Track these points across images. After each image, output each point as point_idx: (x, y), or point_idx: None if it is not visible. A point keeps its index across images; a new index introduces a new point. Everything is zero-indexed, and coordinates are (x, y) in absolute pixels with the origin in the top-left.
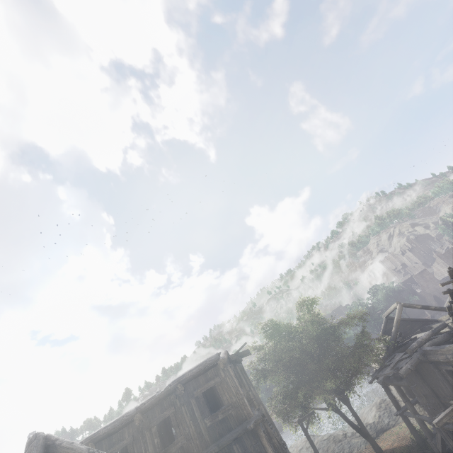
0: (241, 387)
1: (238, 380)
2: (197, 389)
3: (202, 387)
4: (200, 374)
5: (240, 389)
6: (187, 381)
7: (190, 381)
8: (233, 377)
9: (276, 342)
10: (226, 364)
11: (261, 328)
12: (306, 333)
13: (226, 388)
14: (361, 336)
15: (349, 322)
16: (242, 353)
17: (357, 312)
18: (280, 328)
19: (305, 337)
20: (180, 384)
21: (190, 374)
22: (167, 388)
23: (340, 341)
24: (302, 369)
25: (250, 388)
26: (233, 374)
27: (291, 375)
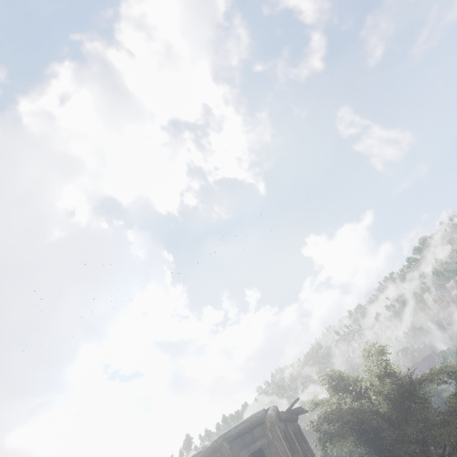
0: (294, 453)
1: (290, 444)
2: (243, 450)
3: (248, 448)
4: (246, 432)
5: (290, 456)
6: (233, 439)
7: (236, 439)
8: (282, 440)
9: (340, 399)
10: (273, 423)
11: (322, 379)
12: (376, 389)
13: (274, 452)
14: (455, 399)
15: (434, 379)
16: (294, 410)
17: (444, 366)
18: (345, 381)
19: (375, 396)
20: (226, 441)
21: (235, 431)
22: (213, 445)
23: (436, 401)
24: (377, 437)
25: (307, 456)
26: (281, 436)
27: (362, 443)
